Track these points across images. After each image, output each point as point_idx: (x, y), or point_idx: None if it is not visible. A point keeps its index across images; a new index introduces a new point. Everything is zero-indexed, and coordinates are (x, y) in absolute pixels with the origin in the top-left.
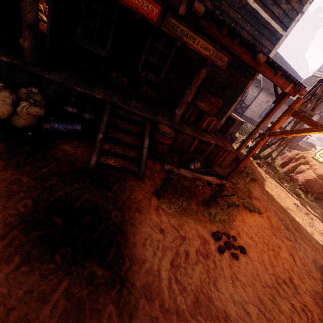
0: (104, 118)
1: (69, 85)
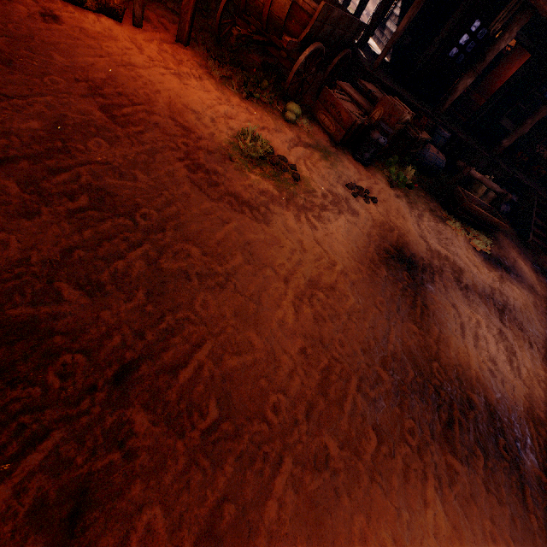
0: (534, 204)
1: (511, 173)
